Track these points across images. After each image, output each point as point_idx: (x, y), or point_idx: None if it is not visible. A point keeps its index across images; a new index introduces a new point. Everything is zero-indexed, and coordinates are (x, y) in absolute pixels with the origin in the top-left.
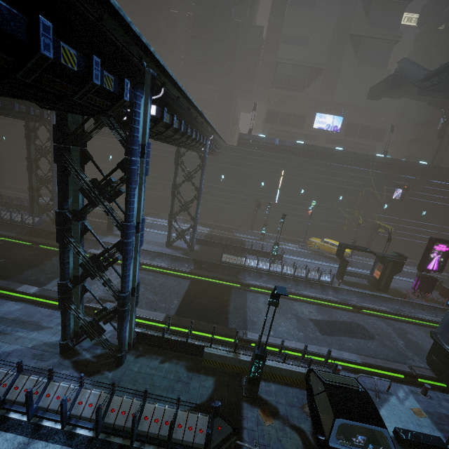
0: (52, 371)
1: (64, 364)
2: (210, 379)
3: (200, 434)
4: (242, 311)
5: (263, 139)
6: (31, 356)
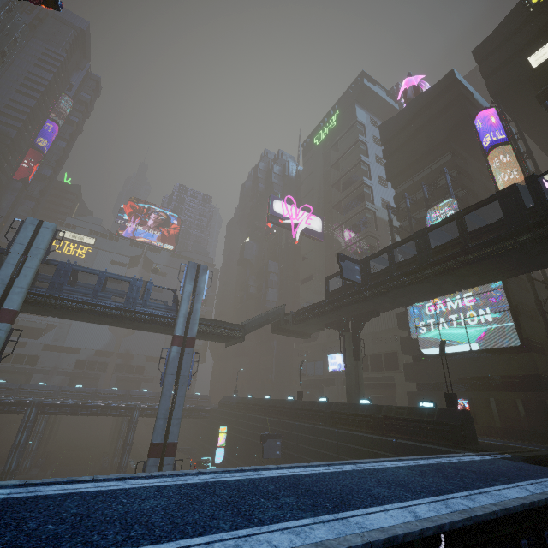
0: None
1: None
2: None
3: None
4: None
5: (228, 398)
6: None
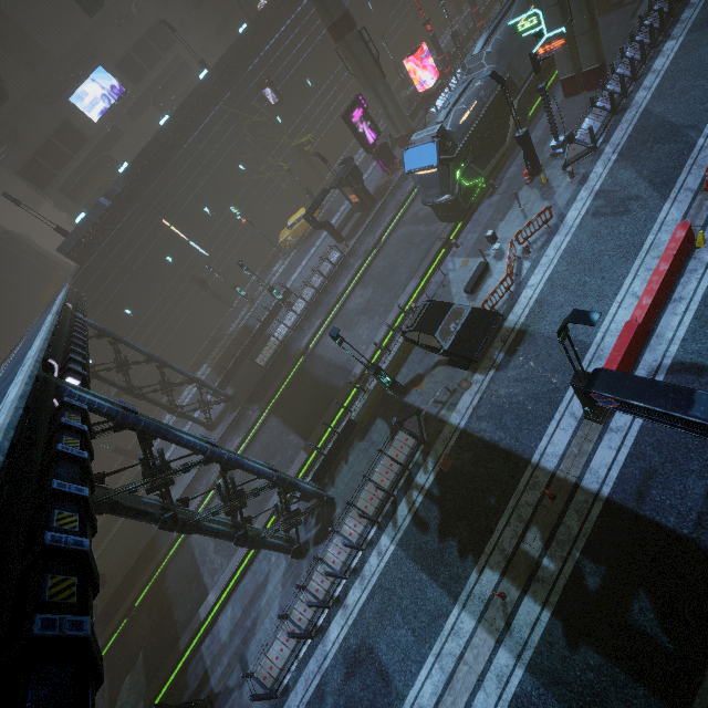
0: (316, 556)
1: (312, 553)
2: (378, 422)
3: (408, 441)
4: (331, 368)
5: (89, 220)
6: (292, 586)
